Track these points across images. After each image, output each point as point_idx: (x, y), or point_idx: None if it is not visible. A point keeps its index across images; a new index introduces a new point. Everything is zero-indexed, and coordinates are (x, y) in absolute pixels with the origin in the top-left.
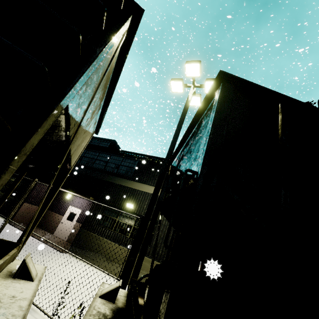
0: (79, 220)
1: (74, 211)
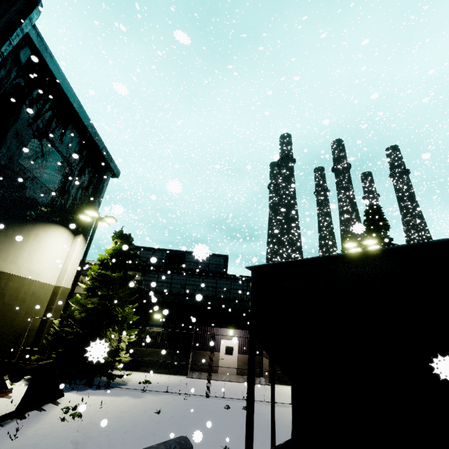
0: (240, 352)
1: (229, 344)
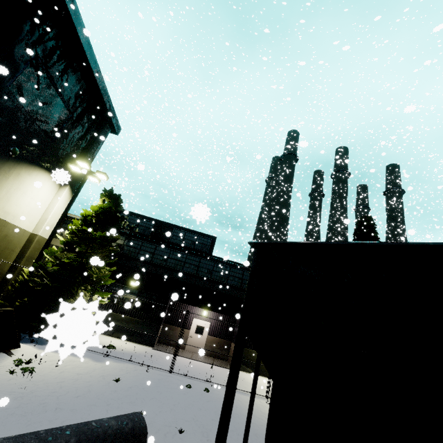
0: (210, 333)
1: (201, 324)
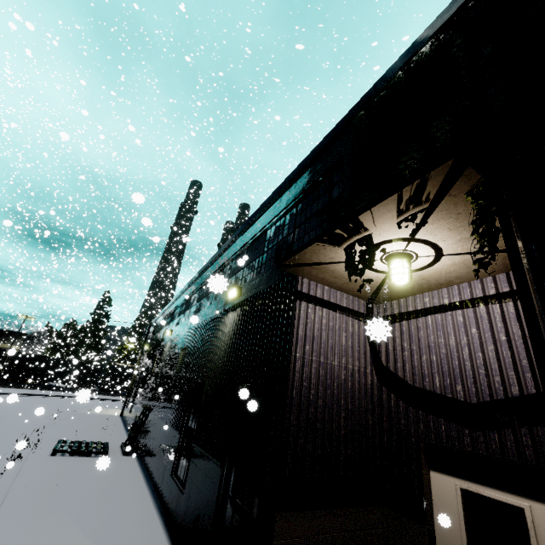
0: None
1: None
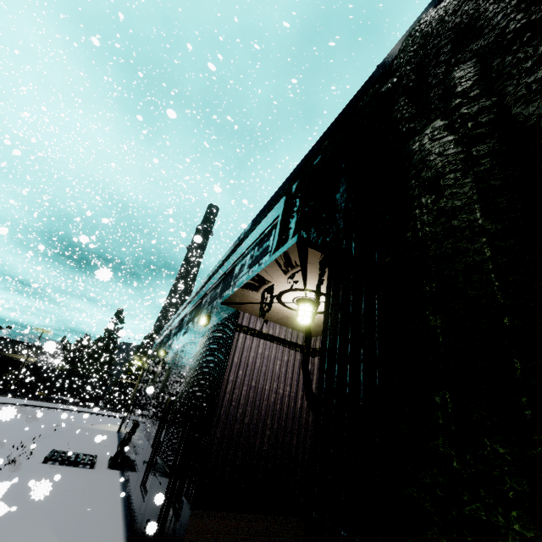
0: None
1: None
